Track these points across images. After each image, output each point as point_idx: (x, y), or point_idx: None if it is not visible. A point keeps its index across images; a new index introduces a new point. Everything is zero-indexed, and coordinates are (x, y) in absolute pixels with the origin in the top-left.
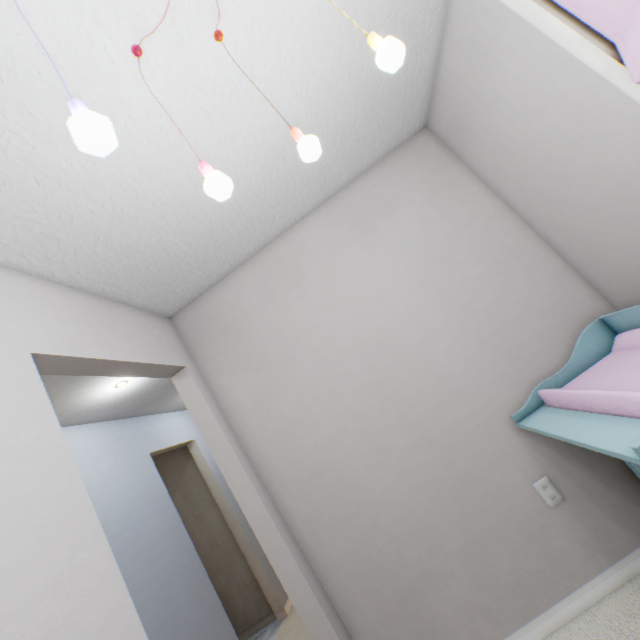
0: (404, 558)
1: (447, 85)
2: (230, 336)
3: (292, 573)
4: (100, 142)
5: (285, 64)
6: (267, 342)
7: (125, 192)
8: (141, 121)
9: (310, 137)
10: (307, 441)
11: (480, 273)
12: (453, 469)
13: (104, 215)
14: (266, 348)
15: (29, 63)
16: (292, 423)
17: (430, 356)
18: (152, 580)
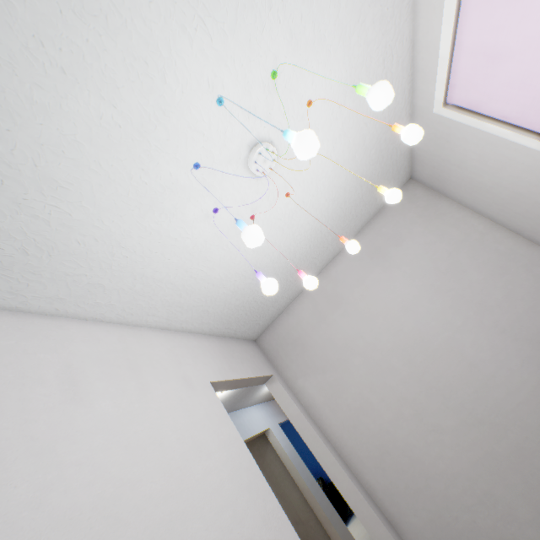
0: (480, 526)
1: (422, 156)
2: (298, 349)
3: (384, 537)
4: (275, 291)
5: (320, 190)
6: (325, 350)
7: (240, 278)
8: None
9: (352, 242)
10: (372, 425)
11: (484, 277)
12: (505, 444)
13: (229, 293)
14: (325, 355)
15: (211, 241)
16: (357, 411)
17: (458, 348)
18: None
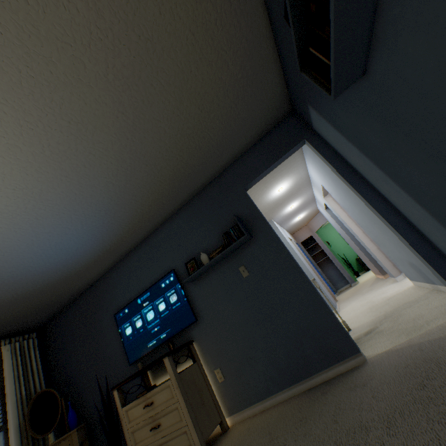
0: None
1: None
2: None
3: (367, 242)
4: None
5: None
6: None
7: None
8: None
9: None
10: None
11: None
12: None
13: None
14: None
15: None
16: None
17: None
18: (306, 264)
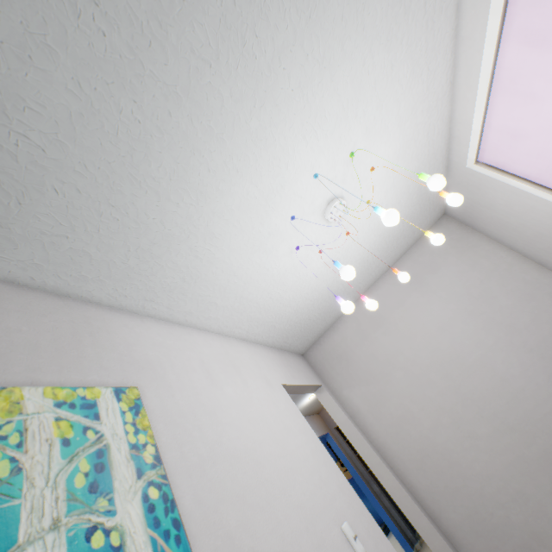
0: (513, 521)
1: None
2: (343, 363)
3: (427, 528)
4: (352, 310)
5: (371, 228)
6: (368, 365)
7: (302, 299)
8: (315, 272)
9: (403, 273)
10: (413, 432)
11: (513, 302)
12: (534, 449)
13: (292, 311)
14: (369, 369)
15: (289, 270)
16: (399, 419)
17: (491, 365)
18: None
